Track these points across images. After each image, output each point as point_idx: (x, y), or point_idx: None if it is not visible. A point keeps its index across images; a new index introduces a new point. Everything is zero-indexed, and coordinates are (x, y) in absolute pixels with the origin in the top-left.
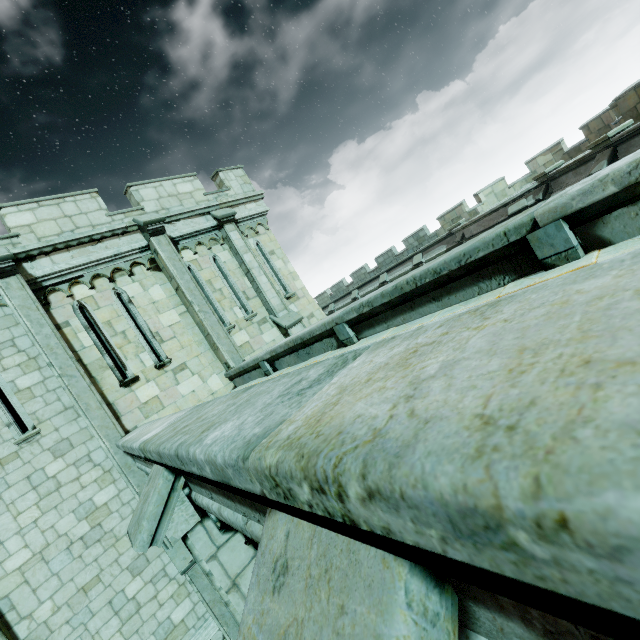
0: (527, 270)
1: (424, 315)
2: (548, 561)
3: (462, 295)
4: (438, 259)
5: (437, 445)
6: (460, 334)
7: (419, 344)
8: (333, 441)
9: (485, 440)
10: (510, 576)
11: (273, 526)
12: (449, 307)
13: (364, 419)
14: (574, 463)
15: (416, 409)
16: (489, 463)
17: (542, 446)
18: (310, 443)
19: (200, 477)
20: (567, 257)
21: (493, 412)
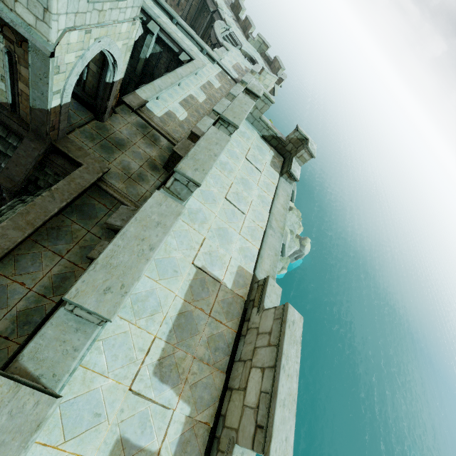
0: (171, 20)
1: (158, 8)
2: (164, 29)
3: (164, 13)
4: (166, 5)
5: (164, 27)
6: (165, 24)
7: (164, 22)
8: (161, 23)
9: (165, 27)
10: (163, 29)
11: (152, 21)
12: (162, 12)
13: (162, 24)
14: (166, 29)
15: (164, 25)
16: (165, 28)
17: (166, 28)
18: (160, 22)
19: (141, 9)
20: (174, 24)
21: (165, 27)
